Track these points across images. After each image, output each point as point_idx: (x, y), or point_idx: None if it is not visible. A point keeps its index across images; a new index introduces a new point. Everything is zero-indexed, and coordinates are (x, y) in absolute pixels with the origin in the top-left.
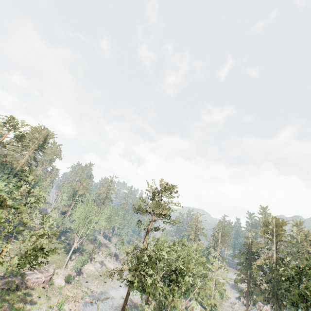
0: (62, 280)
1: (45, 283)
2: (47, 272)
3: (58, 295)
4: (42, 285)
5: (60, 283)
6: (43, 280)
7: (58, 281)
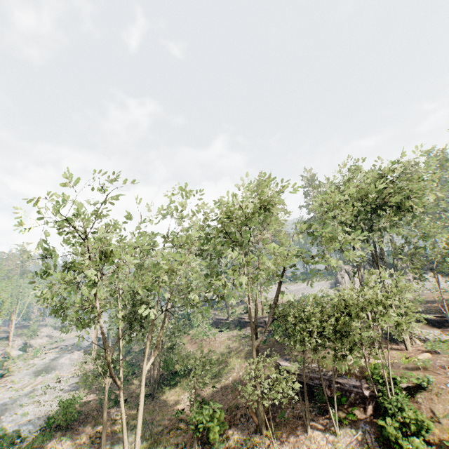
0: (19, 351)
1: (4, 355)
2: (0, 349)
3: (24, 358)
4: (2, 357)
5: (18, 353)
6: (2, 352)
7: (14, 353)
